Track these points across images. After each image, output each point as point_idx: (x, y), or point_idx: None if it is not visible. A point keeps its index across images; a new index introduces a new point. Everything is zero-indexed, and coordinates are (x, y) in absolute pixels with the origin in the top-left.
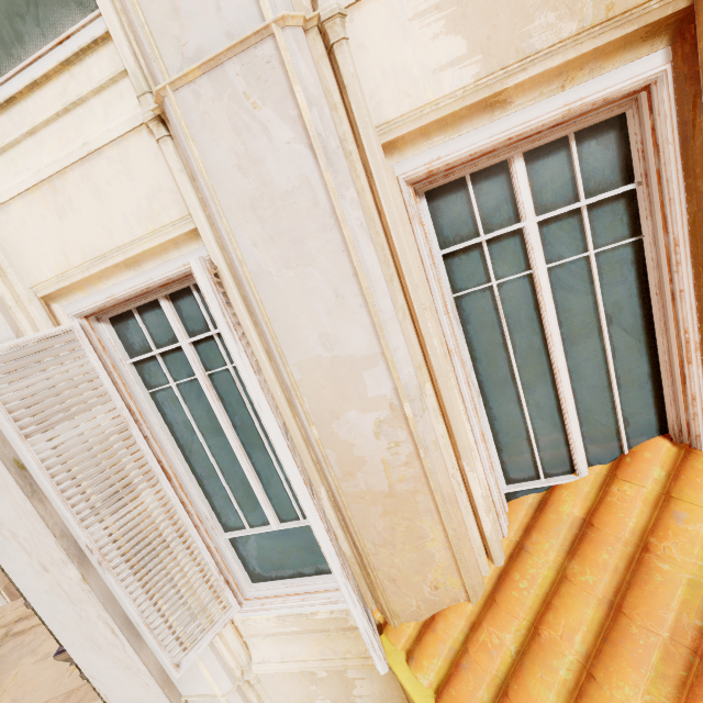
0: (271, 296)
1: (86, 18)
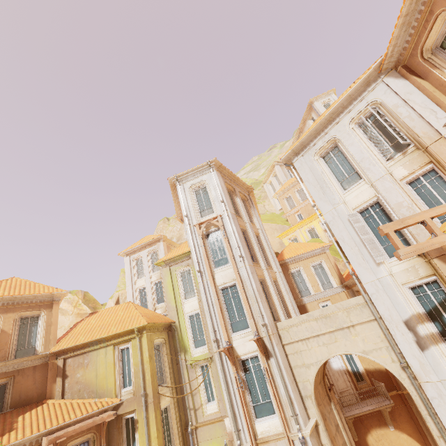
0: (387, 198)
1: (361, 180)
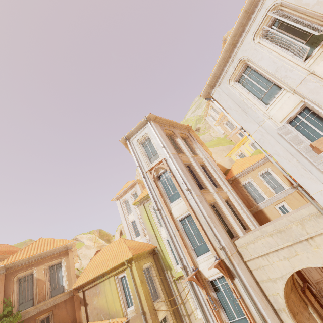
0: (316, 100)
1: (281, 90)
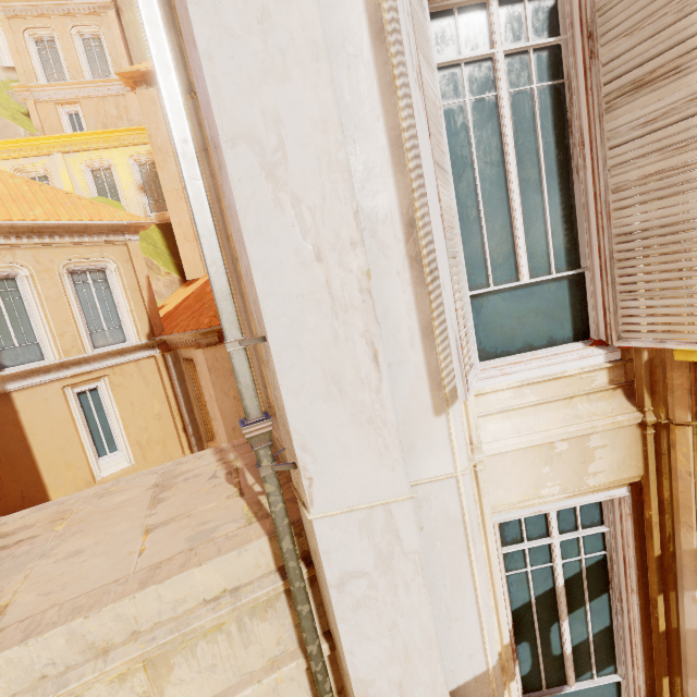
0: None
1: None
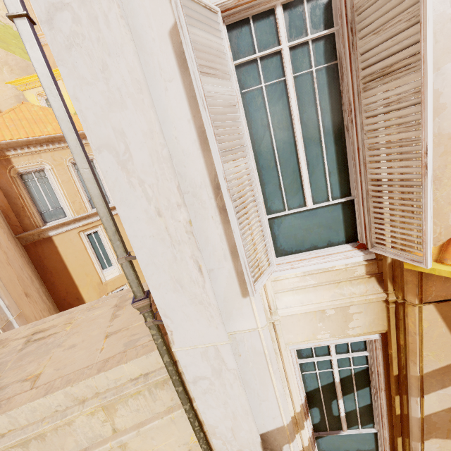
0: None
1: None
